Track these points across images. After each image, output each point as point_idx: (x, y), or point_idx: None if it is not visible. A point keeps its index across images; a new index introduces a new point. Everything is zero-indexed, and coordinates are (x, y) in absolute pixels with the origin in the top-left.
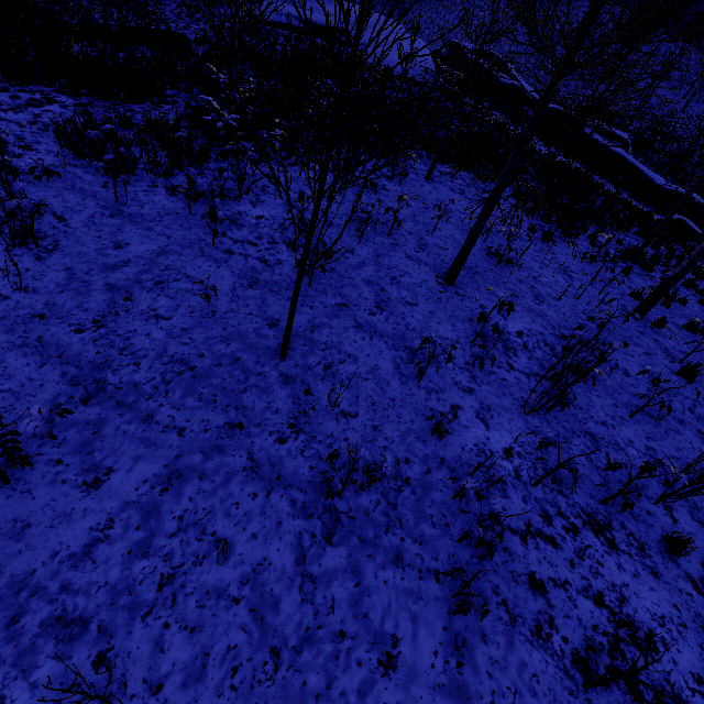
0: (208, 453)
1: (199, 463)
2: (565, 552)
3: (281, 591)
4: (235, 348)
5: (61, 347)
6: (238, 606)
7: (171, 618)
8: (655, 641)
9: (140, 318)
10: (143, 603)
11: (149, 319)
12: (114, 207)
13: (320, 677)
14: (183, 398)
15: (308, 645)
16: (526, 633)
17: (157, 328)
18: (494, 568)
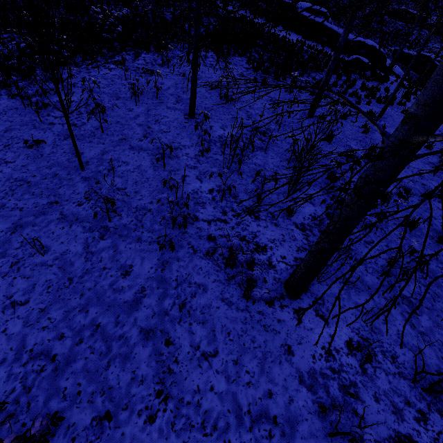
0: (37, 216)
1: (32, 220)
2: (231, 224)
3: (75, 259)
4: (55, 170)
5: None
6: (52, 267)
7: (17, 276)
8: (266, 248)
9: None
10: (3, 273)
11: (1, 164)
12: None
13: (92, 283)
14: (22, 196)
15: (87, 274)
16: (201, 255)
17: (7, 167)
18: (190, 235)
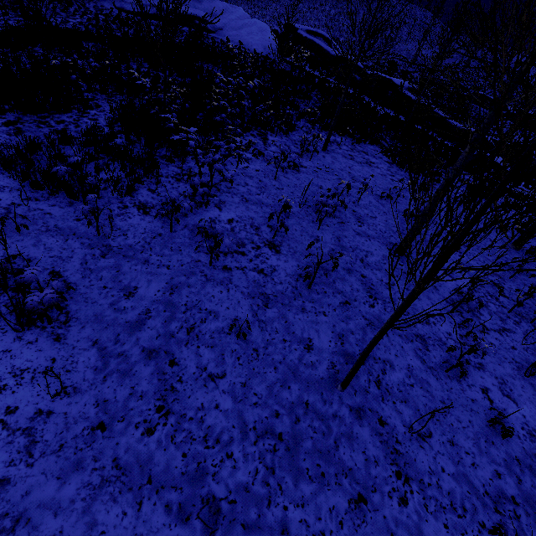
0: None
1: None
2: None
3: None
4: (297, 390)
5: (143, 465)
6: None
7: None
8: None
9: (197, 386)
10: None
11: (206, 384)
12: (100, 243)
13: None
14: (297, 487)
15: None
16: None
17: (220, 393)
18: None
